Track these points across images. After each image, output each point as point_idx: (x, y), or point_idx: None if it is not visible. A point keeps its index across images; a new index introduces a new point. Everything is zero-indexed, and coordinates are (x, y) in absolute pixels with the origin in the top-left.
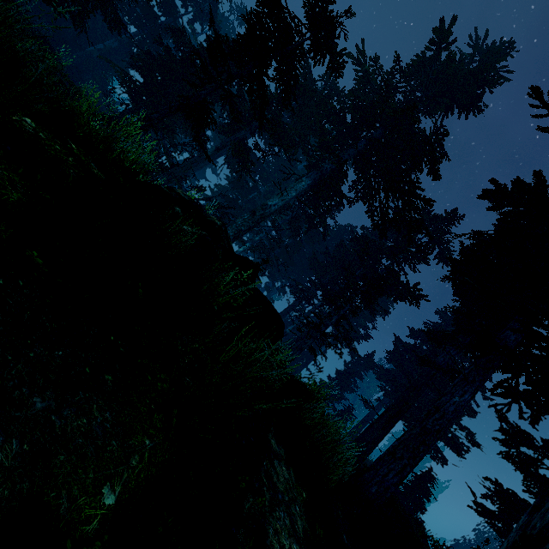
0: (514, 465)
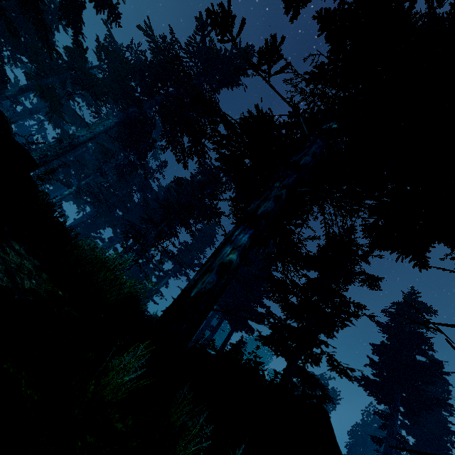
0: (274, 299)
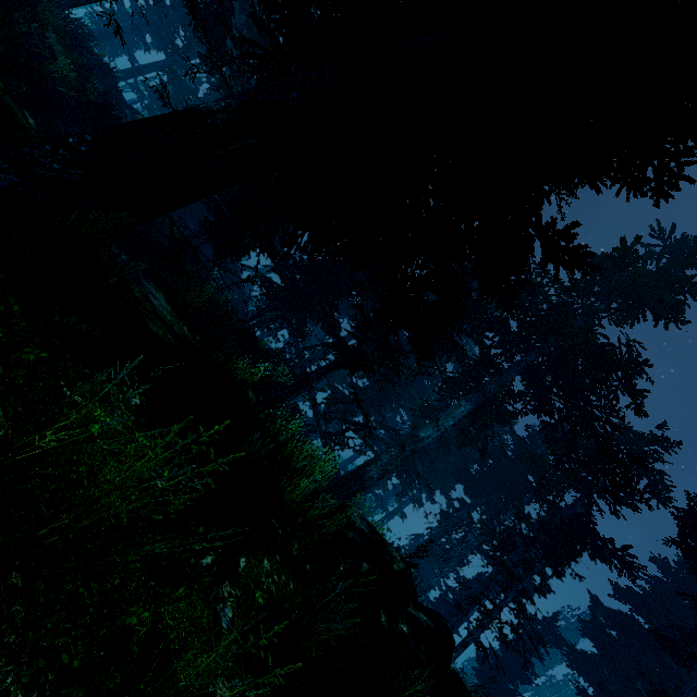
0: None
